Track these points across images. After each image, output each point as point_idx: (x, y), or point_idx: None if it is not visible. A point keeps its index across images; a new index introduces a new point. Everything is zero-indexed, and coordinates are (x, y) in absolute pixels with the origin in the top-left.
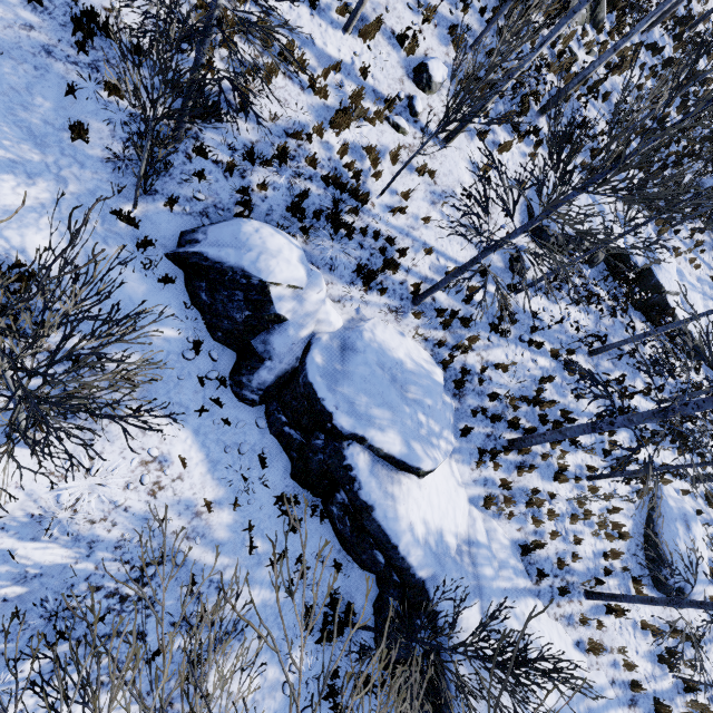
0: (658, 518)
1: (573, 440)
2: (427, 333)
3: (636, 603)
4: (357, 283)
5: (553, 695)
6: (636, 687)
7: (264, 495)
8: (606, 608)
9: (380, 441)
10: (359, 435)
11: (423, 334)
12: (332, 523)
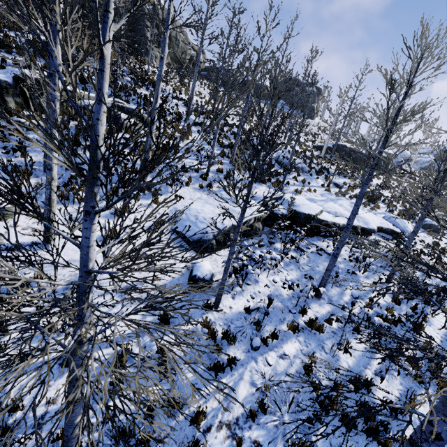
0: None
1: (391, 409)
2: None
3: None
4: None
5: None
6: None
7: None
8: None
9: None
10: None
11: None
12: None
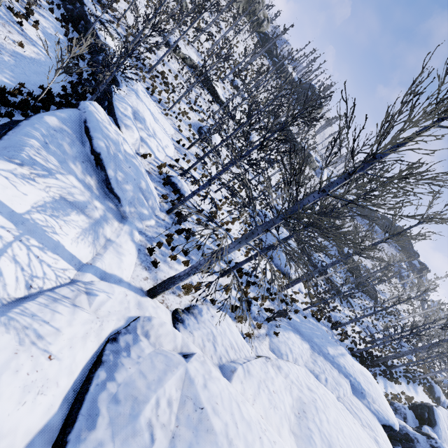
0: (204, 126)
1: (173, 90)
2: (122, 33)
3: (178, 101)
4: (99, 5)
5: (142, 89)
6: (180, 130)
7: (58, 12)
8: (176, 118)
9: (95, 11)
10: (89, 5)
11: (120, 32)
12: (79, 33)
